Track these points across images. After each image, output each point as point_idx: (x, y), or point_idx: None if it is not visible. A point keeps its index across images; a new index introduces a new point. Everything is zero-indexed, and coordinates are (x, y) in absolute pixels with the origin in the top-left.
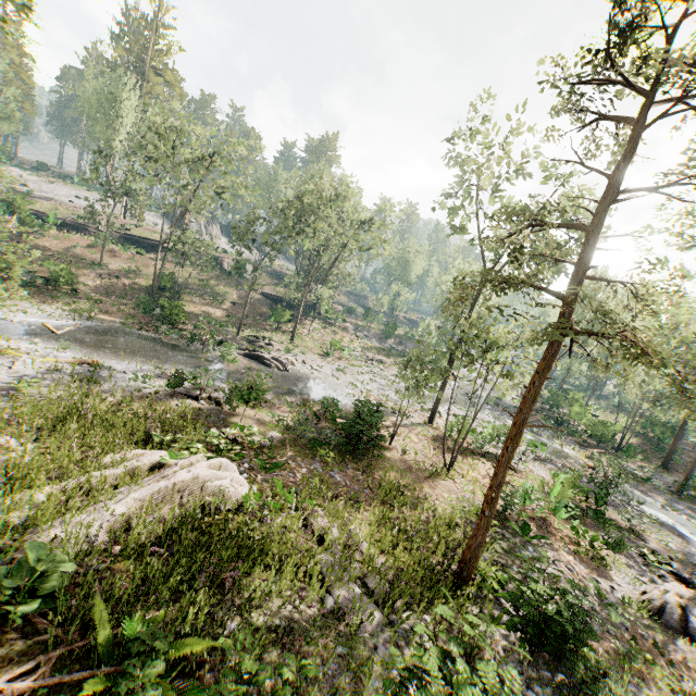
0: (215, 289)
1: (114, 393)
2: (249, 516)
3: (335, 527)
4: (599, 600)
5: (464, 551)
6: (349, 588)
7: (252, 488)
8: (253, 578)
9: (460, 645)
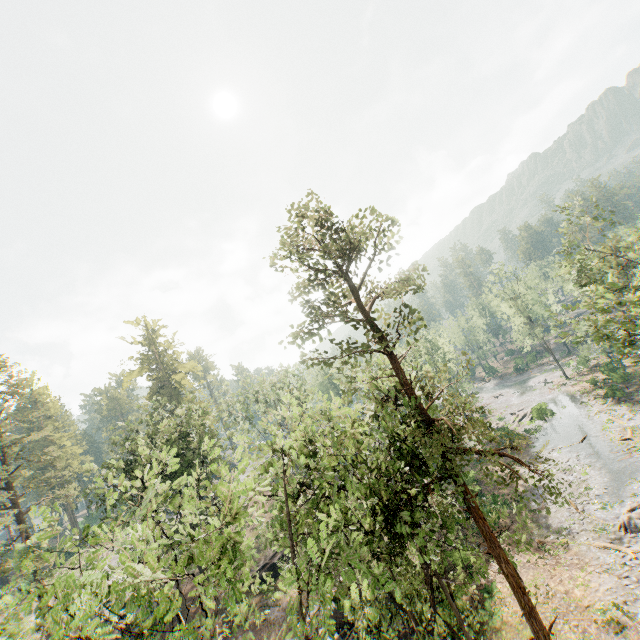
0: None
1: None
2: None
3: None
4: None
5: None
6: None
7: None
8: None
9: None
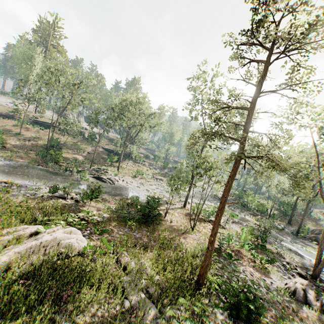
0: (80, 146)
1: (18, 196)
2: (84, 258)
3: (133, 261)
4: (266, 290)
5: (200, 269)
6: (138, 295)
7: (90, 243)
8: (82, 293)
9: (192, 323)
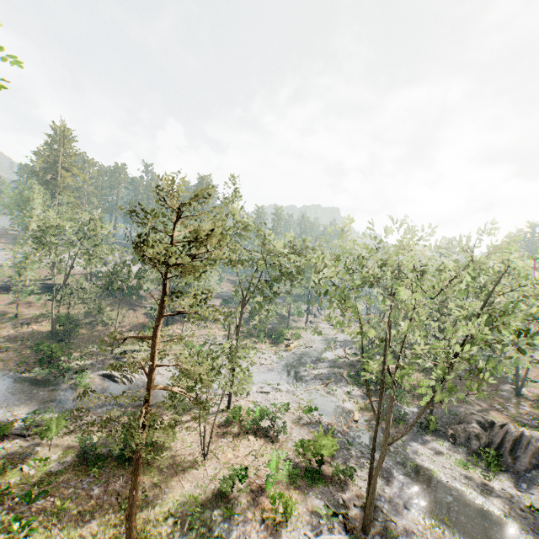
0: (109, 314)
1: None
2: None
3: None
4: None
5: None
6: None
7: (1, 524)
8: None
9: None
